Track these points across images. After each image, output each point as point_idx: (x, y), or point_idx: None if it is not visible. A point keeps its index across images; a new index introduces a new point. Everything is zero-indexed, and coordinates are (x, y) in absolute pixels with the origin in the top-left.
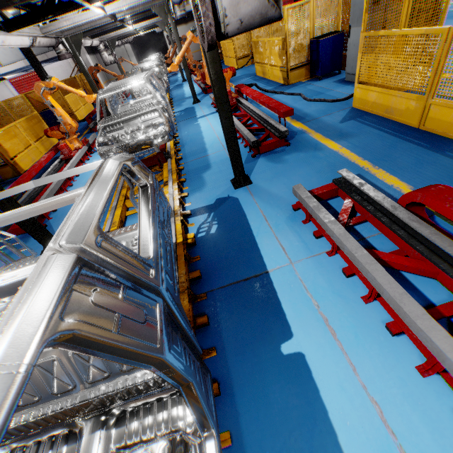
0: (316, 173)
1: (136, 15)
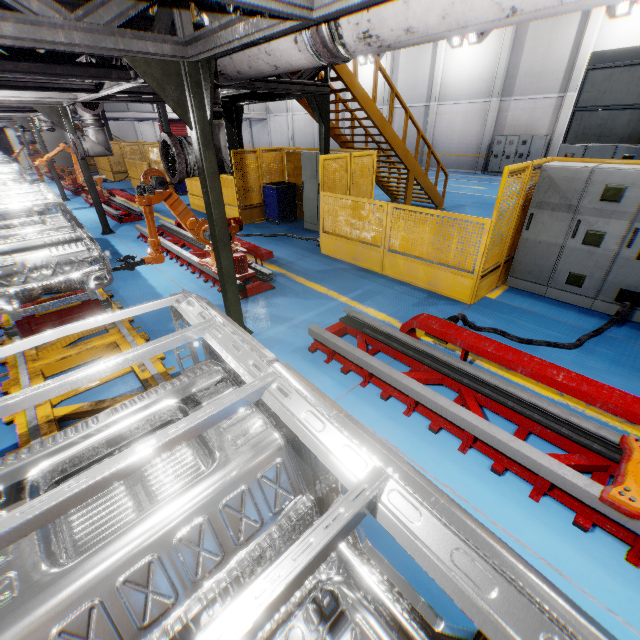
0: None
1: None
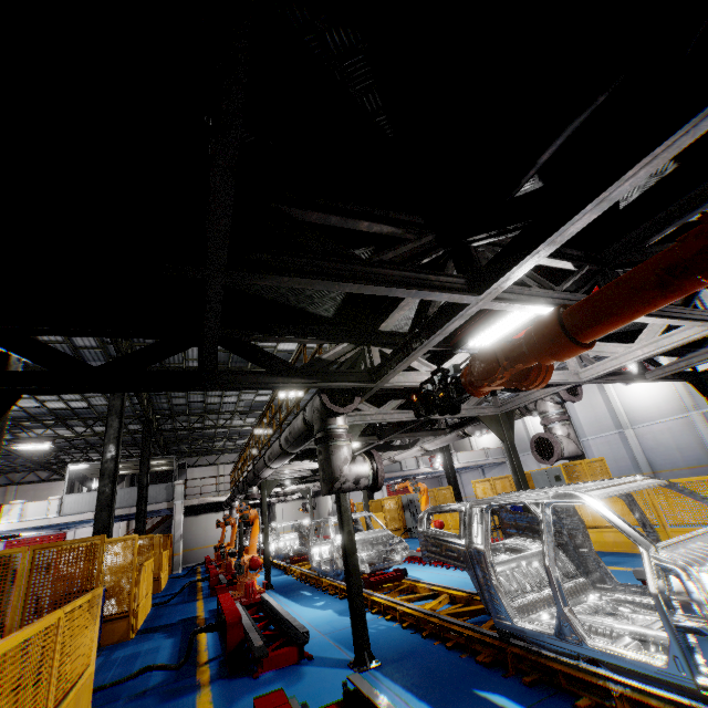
0: (628, 580)
1: (316, 475)
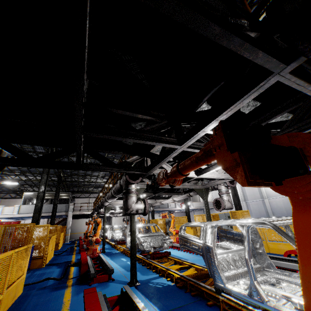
0: None
1: None
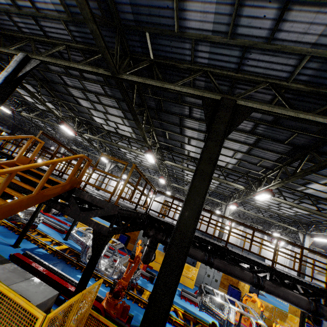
0: None
1: None
